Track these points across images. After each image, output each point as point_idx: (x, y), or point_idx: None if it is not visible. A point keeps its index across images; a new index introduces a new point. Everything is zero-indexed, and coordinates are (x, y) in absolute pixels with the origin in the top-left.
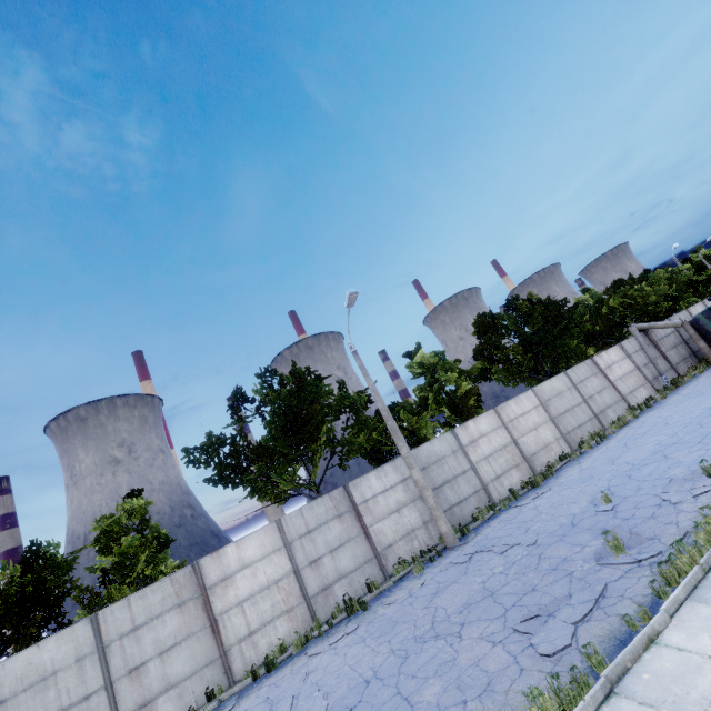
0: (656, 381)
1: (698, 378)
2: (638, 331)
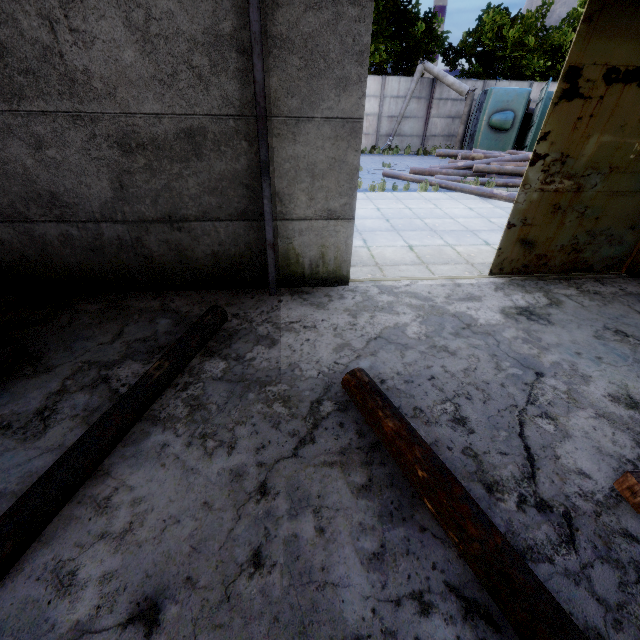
0: (386, 139)
1: (402, 156)
2: (419, 74)
